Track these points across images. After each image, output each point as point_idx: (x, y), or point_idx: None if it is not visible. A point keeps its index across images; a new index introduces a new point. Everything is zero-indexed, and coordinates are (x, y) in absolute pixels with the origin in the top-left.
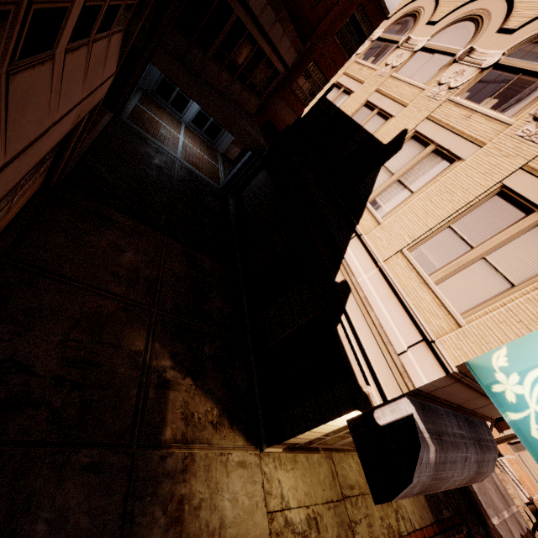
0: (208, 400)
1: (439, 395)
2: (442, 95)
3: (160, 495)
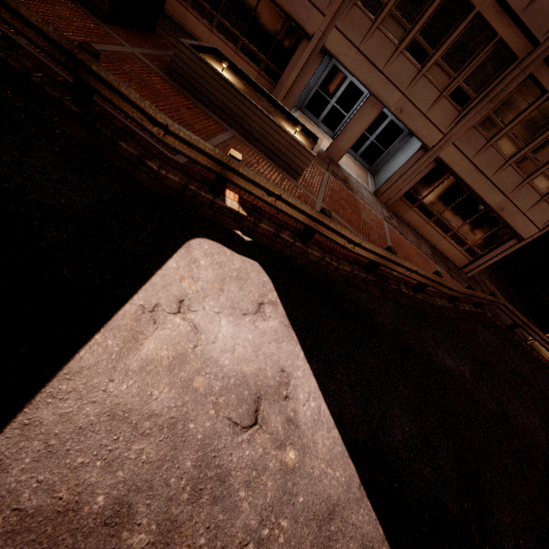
0: None
1: None
2: None
3: None
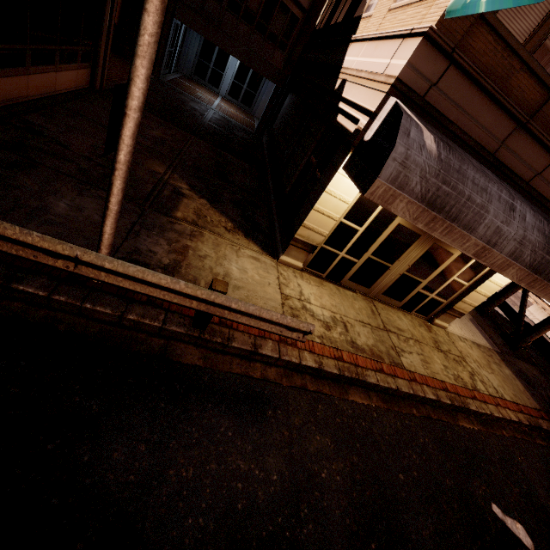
0: (222, 217)
1: (444, 110)
2: None
3: (165, 236)
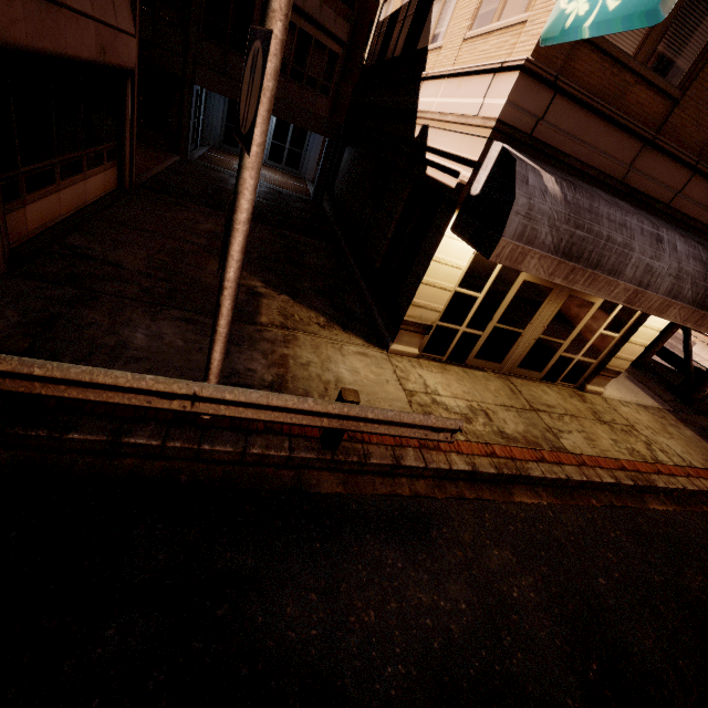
0: (311, 311)
1: (556, 144)
2: None
3: (258, 348)
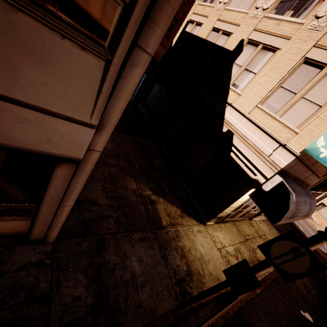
0: (173, 206)
1: (290, 172)
2: (260, 14)
3: (172, 247)
